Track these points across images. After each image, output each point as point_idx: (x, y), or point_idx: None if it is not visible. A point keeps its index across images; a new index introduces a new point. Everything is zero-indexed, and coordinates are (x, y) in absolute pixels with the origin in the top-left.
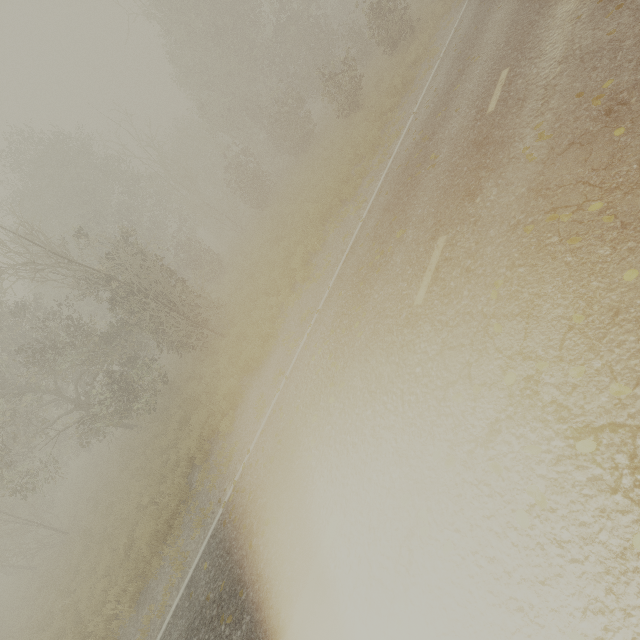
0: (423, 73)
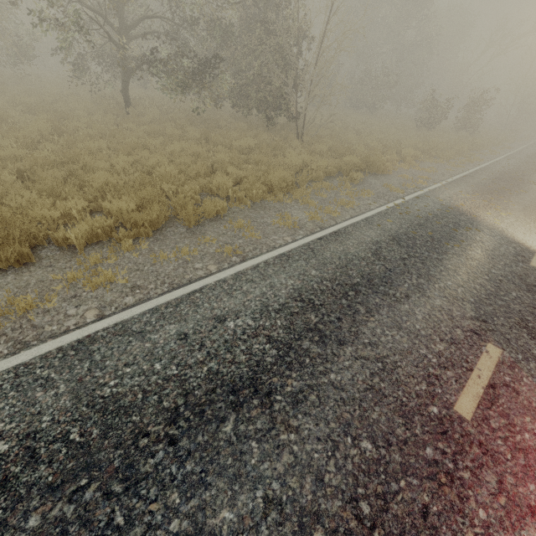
0: (490, 153)
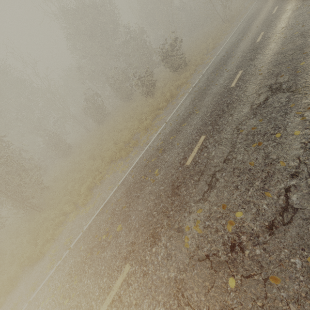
0: (180, 96)
